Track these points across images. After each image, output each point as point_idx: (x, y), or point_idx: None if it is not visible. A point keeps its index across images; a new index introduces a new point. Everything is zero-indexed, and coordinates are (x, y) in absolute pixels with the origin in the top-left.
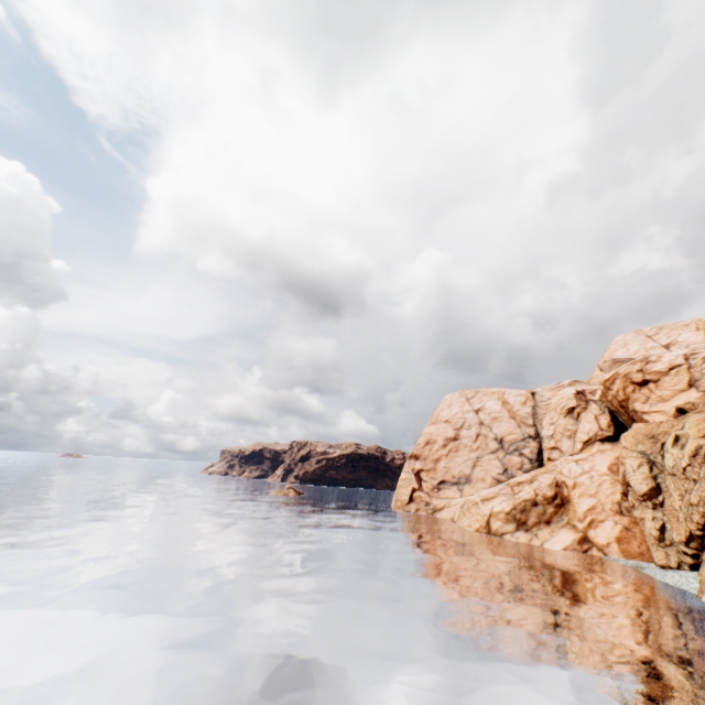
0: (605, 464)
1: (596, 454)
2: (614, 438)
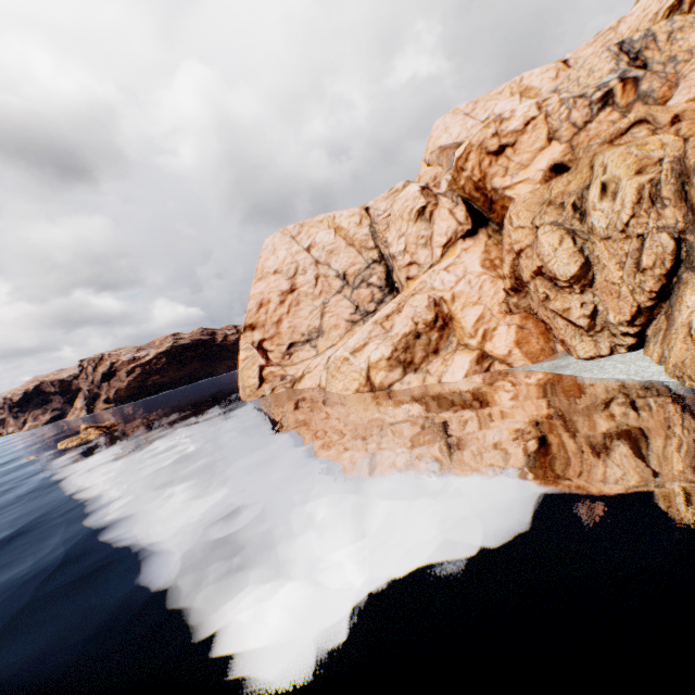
0: (476, 263)
1: (462, 255)
2: (473, 232)
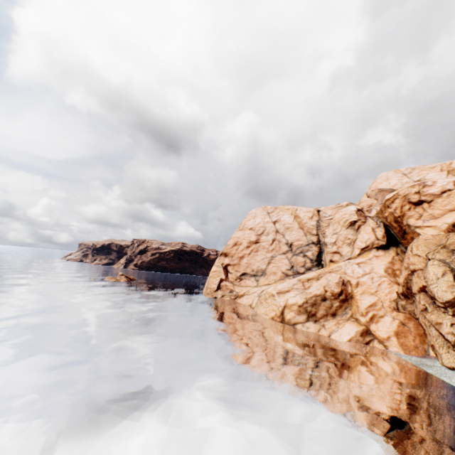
0: (381, 267)
1: (373, 259)
2: (386, 247)
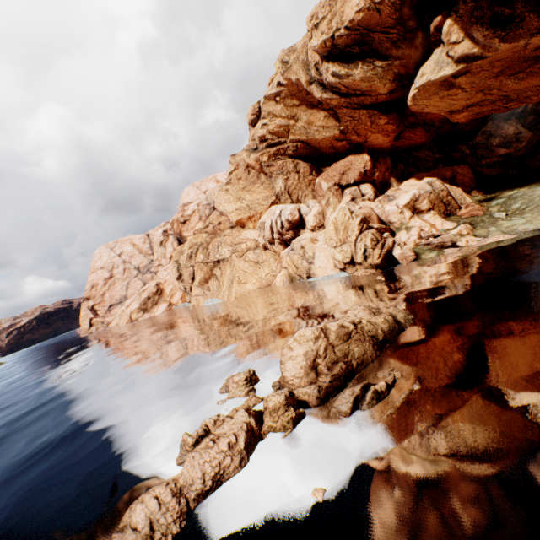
0: None
1: None
2: None
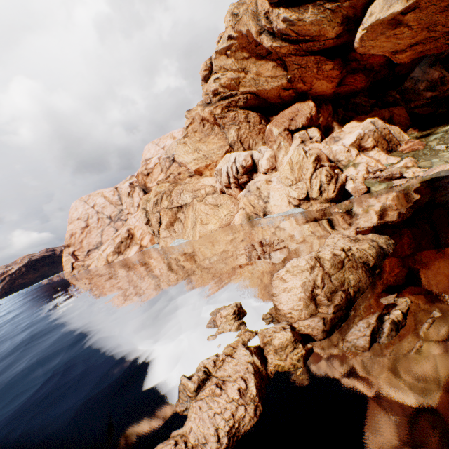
0: None
1: None
2: None
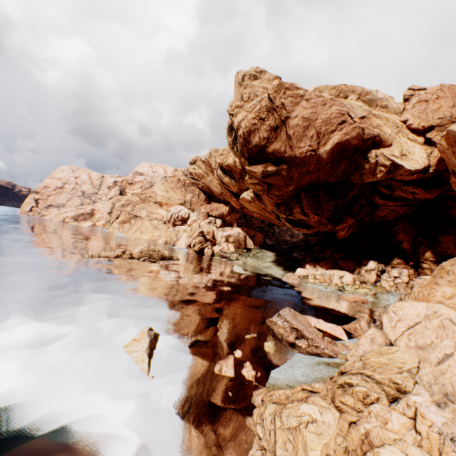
0: None
1: None
2: None
